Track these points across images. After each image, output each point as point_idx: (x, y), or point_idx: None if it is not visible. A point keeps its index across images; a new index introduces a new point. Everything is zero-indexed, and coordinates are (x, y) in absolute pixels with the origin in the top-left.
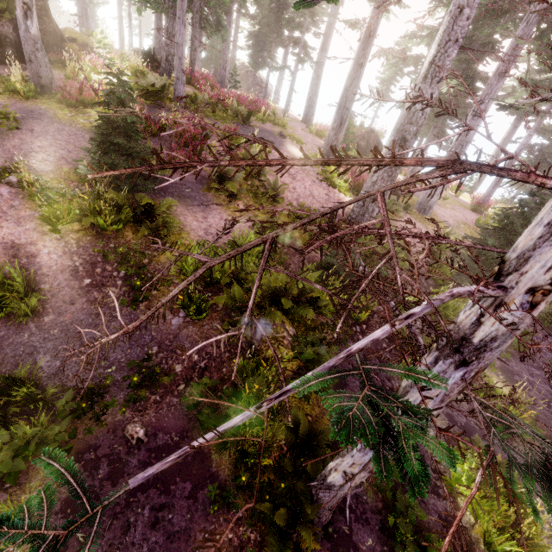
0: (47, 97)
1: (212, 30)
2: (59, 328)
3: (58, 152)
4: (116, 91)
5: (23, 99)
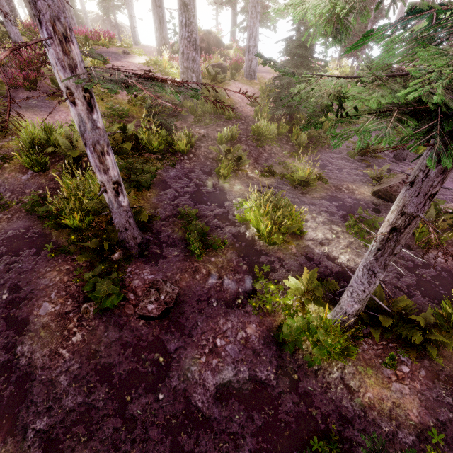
0: None
1: None
2: None
3: None
4: None
5: None
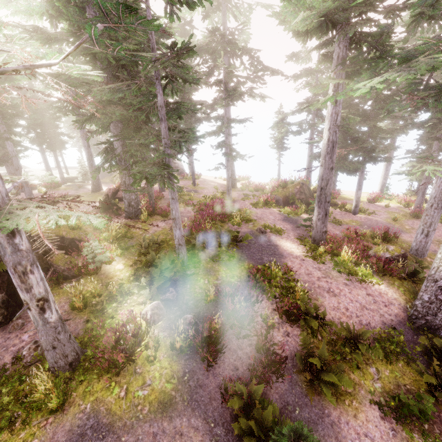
0: (81, 377)
1: None
2: None
3: None
4: None
5: (57, 410)
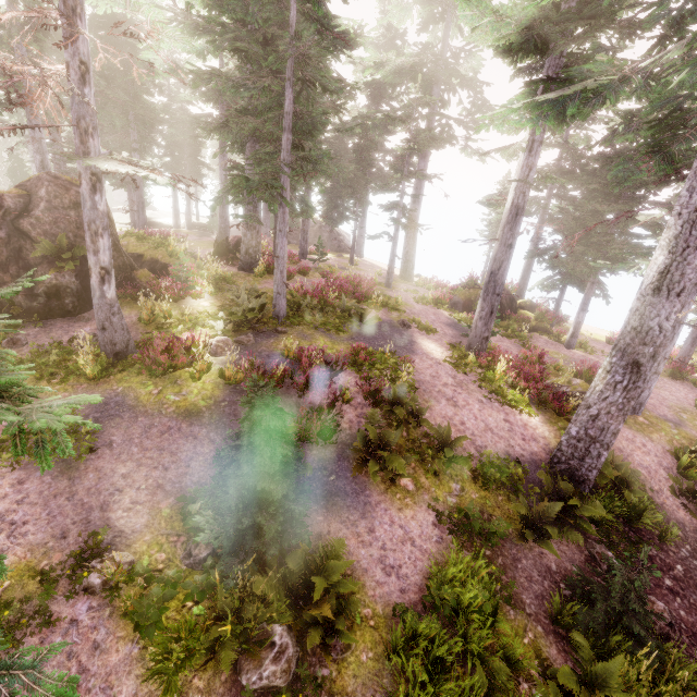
0: (123, 367)
1: (297, 213)
2: None
3: (150, 476)
4: (262, 421)
5: (93, 382)
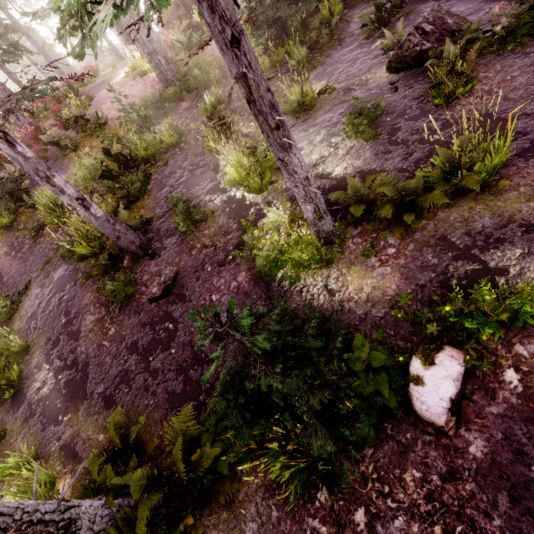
0: None
1: (12, 55)
2: (11, 278)
3: None
4: None
5: None
